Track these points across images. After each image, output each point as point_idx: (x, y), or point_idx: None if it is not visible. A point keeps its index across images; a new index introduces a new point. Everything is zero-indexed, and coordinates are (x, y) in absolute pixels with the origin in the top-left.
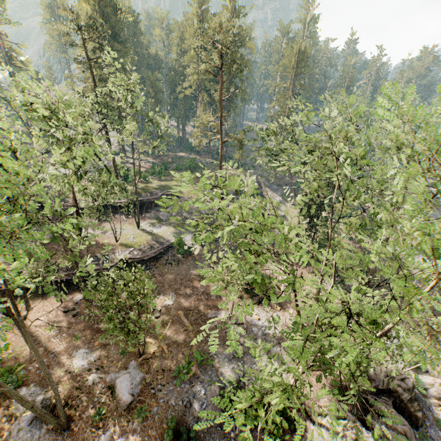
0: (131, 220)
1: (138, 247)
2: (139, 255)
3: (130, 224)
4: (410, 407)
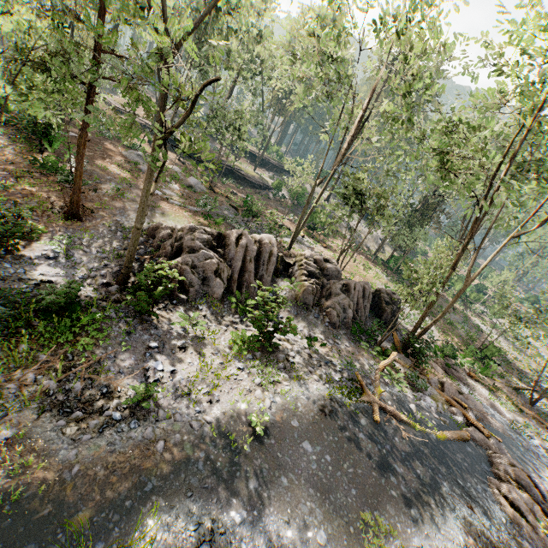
0: (252, 167)
1: (246, 173)
2: (244, 174)
3: (250, 167)
4: (383, 303)
